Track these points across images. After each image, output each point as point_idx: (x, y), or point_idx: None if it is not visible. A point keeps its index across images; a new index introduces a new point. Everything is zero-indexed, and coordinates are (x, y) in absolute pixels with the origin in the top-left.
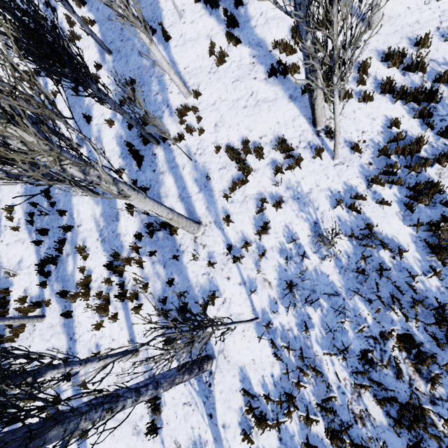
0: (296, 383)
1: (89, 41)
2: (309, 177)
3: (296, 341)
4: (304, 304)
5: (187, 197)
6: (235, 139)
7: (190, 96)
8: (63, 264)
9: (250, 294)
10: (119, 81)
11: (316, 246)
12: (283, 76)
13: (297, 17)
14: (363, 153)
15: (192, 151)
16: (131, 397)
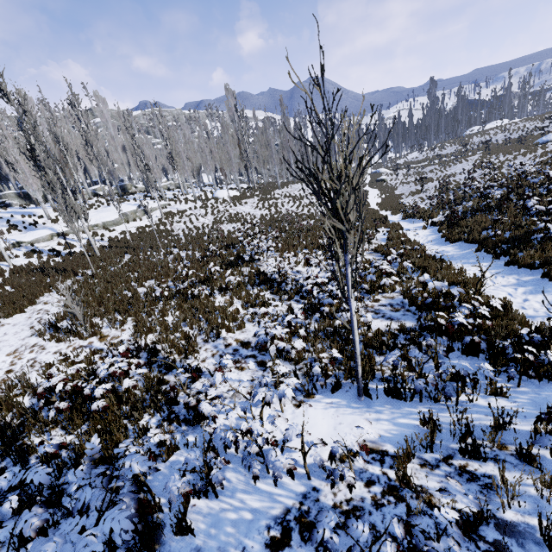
0: None
1: None
2: None
3: None
4: None
5: None
6: None
7: None
8: None
9: None
10: None
11: None
12: None
13: None
14: None
15: None
16: None
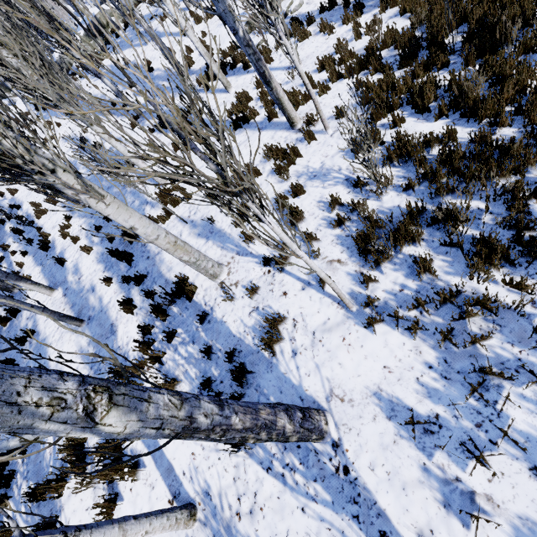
0: (472, 342)
1: (57, 208)
2: (314, 157)
3: (423, 295)
4: (395, 247)
5: None
6: None
7: (167, 181)
8: (36, 446)
9: (322, 285)
10: (92, 217)
11: (363, 193)
12: (246, 124)
13: (220, 13)
14: (349, 114)
15: (185, 216)
16: (158, 393)
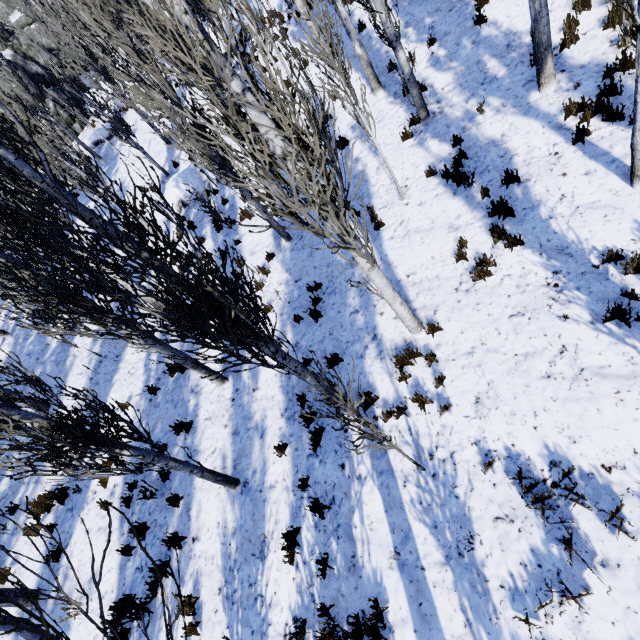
0: None
1: (263, 220)
2: None
3: None
4: None
5: (413, 563)
6: (531, 450)
7: (420, 330)
8: (152, 622)
9: None
10: (296, 281)
11: None
12: None
13: None
14: None
15: (425, 447)
16: None
